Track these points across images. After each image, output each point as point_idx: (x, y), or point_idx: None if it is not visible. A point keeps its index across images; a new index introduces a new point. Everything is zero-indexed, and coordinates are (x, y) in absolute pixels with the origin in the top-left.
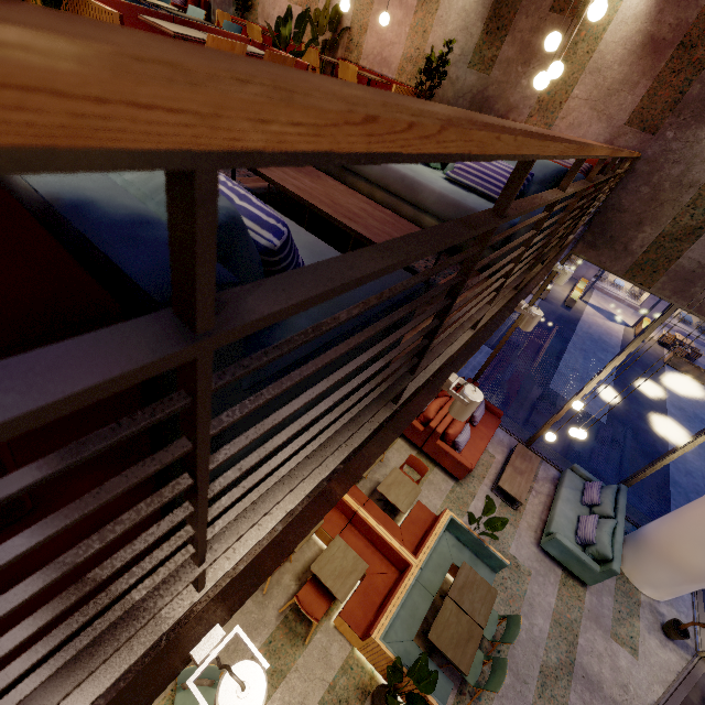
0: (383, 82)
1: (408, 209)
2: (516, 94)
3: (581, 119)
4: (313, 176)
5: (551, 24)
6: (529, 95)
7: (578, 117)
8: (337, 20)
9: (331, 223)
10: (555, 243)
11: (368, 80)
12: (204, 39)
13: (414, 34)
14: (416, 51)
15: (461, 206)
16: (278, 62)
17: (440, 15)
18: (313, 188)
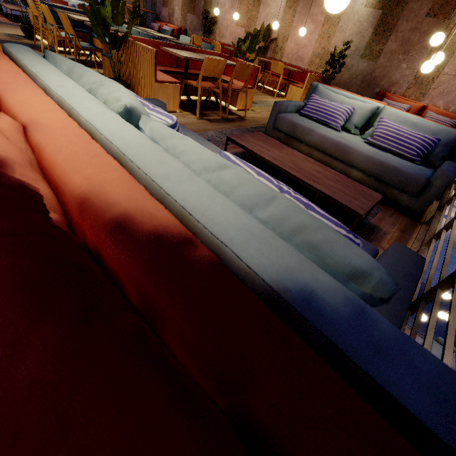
0: (300, 71)
1: (338, 165)
2: (397, 74)
3: (449, 89)
4: (278, 147)
5: (426, 25)
6: (407, 74)
7: (448, 87)
8: (268, 34)
9: (286, 176)
10: (450, 187)
11: (289, 71)
12: (200, 58)
13: (321, 39)
14: (322, 49)
15: (384, 164)
16: (244, 68)
17: (340, 26)
18: (282, 157)
